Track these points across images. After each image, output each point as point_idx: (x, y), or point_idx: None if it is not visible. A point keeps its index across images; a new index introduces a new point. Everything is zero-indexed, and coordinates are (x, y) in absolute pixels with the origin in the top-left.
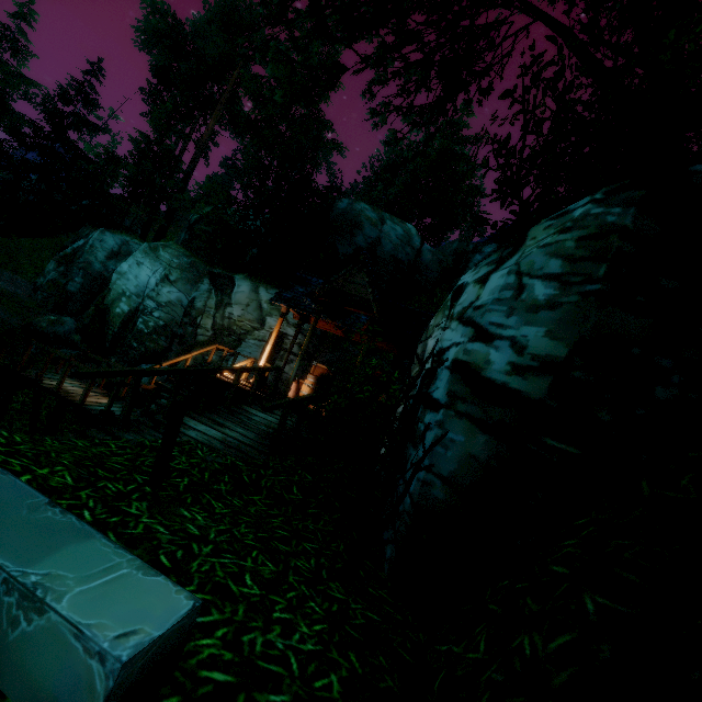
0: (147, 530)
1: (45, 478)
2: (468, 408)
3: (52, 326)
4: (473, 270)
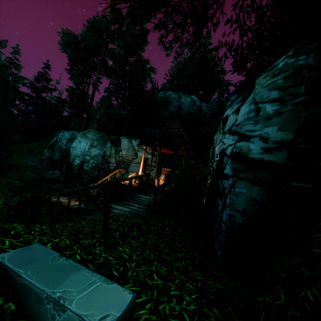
0: (105, 259)
1: (57, 243)
2: (244, 175)
3: (51, 175)
4: (230, 108)
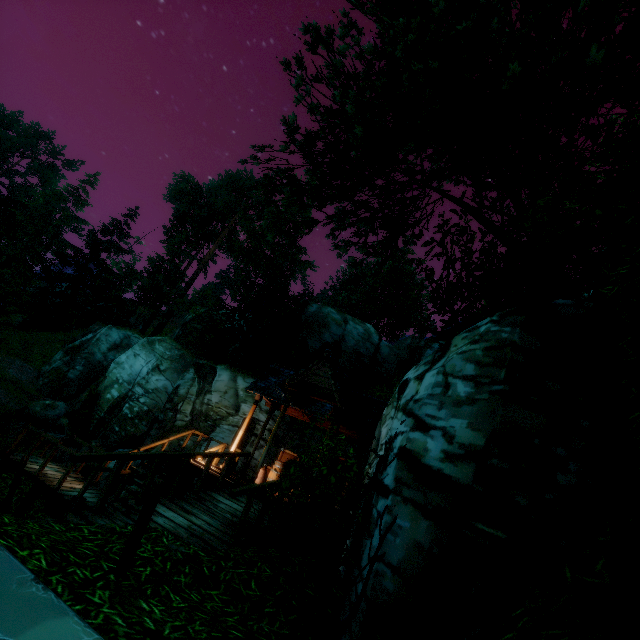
0: (106, 620)
1: (24, 560)
2: (412, 493)
3: (44, 410)
4: (415, 367)
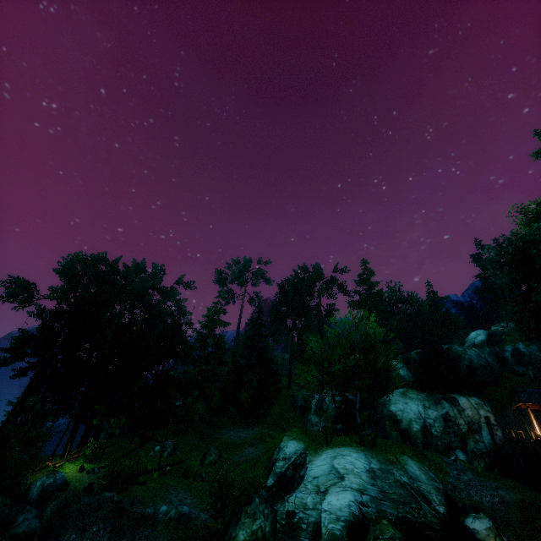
0: None
1: None
2: None
3: None
4: None
